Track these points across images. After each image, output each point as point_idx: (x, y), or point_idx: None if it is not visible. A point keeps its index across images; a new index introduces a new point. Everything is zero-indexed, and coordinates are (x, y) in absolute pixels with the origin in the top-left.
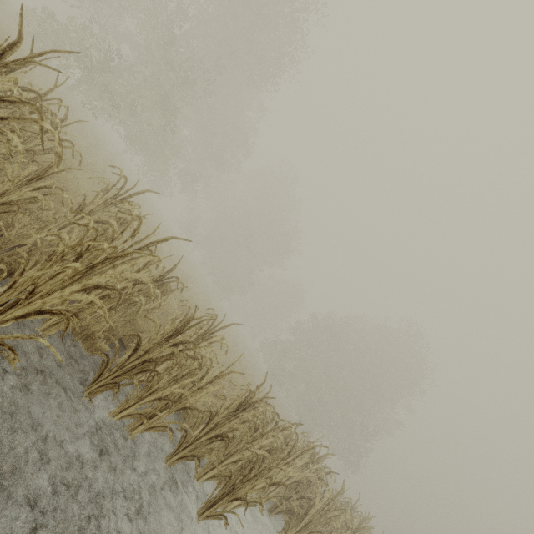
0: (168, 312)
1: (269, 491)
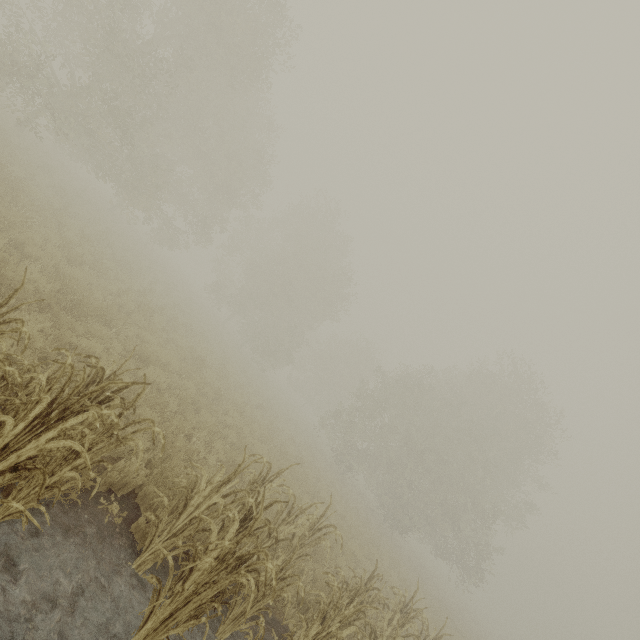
0: (5, 279)
1: (153, 543)
